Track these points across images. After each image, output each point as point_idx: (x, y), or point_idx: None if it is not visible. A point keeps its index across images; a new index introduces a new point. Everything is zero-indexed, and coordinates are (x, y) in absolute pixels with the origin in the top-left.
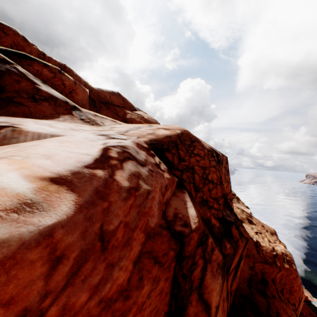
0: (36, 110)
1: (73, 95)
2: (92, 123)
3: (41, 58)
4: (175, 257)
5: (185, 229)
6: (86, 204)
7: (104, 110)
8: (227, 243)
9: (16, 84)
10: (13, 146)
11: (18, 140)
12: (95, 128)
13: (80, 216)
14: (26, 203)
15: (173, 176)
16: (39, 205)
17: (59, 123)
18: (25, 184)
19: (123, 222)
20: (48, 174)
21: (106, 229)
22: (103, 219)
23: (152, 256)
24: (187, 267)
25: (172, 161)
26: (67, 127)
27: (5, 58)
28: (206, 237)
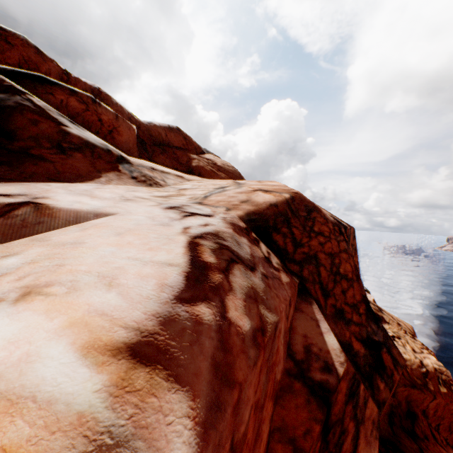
0: (66, 167)
1: (114, 136)
2: (150, 183)
3: (64, 80)
4: (320, 433)
5: (329, 377)
6: (210, 413)
7: (159, 155)
8: (380, 382)
9: (32, 127)
10: (38, 241)
11: (45, 226)
12: (156, 191)
13: (207, 452)
14: (103, 450)
15: (291, 275)
16: (131, 451)
17: (101, 187)
18: (88, 377)
19: (253, 404)
20: (121, 333)
21: (236, 440)
22: (233, 425)
23: (287, 438)
24: (335, 440)
25: (284, 247)
26: (115, 195)
27: (13, 84)
28: (357, 382)
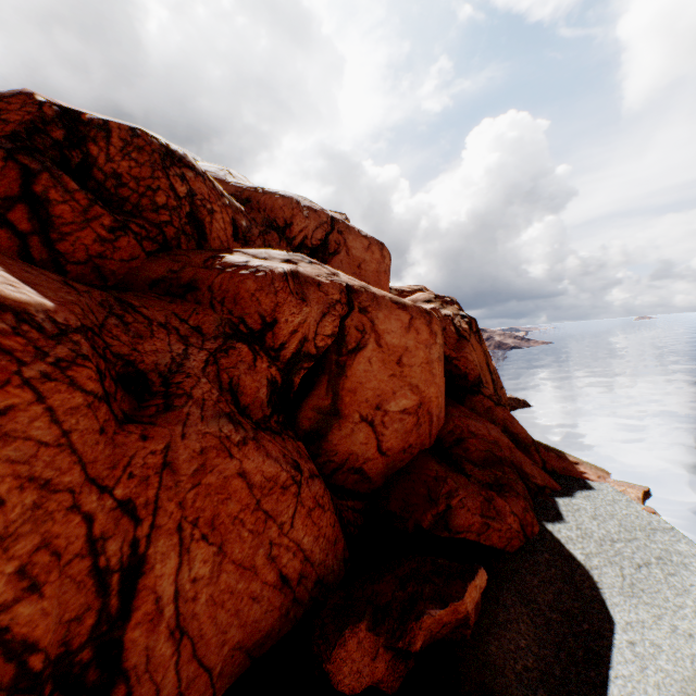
0: None
1: None
2: None
3: None
4: None
5: None
6: None
7: None
8: None
9: None
10: None
11: None
12: None
13: None
14: None
15: None
16: None
17: None
18: None
19: None
20: None
21: None
22: None
23: None
24: None
25: None
26: None
27: None
28: None
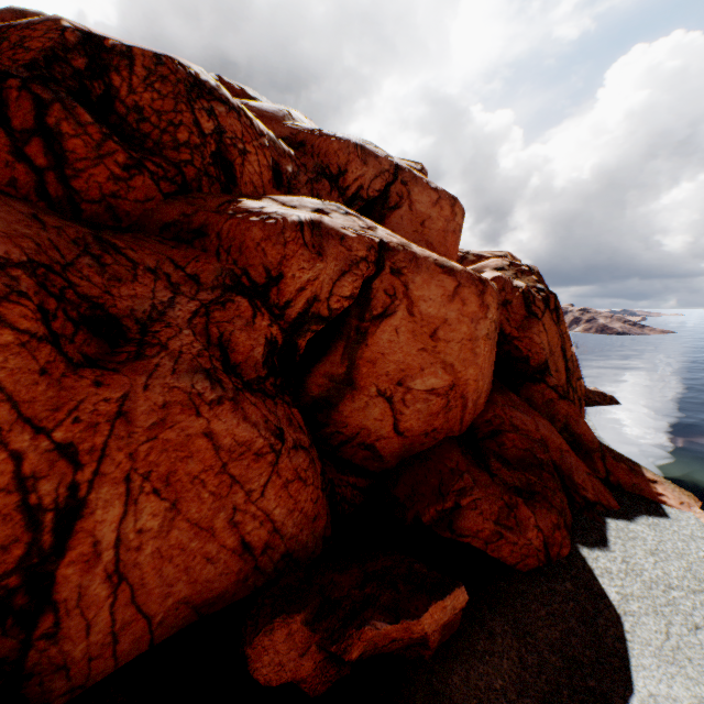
0: None
1: None
2: None
3: None
4: None
5: None
6: None
7: None
8: None
9: None
10: None
11: None
12: None
13: None
14: None
15: None
16: None
17: None
18: None
19: None
20: None
21: None
22: None
23: None
24: None
25: None
26: None
27: None
28: None
